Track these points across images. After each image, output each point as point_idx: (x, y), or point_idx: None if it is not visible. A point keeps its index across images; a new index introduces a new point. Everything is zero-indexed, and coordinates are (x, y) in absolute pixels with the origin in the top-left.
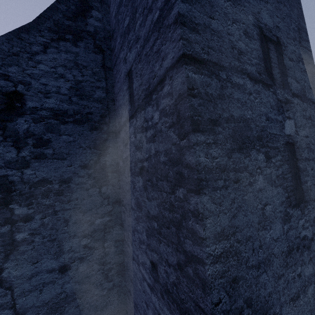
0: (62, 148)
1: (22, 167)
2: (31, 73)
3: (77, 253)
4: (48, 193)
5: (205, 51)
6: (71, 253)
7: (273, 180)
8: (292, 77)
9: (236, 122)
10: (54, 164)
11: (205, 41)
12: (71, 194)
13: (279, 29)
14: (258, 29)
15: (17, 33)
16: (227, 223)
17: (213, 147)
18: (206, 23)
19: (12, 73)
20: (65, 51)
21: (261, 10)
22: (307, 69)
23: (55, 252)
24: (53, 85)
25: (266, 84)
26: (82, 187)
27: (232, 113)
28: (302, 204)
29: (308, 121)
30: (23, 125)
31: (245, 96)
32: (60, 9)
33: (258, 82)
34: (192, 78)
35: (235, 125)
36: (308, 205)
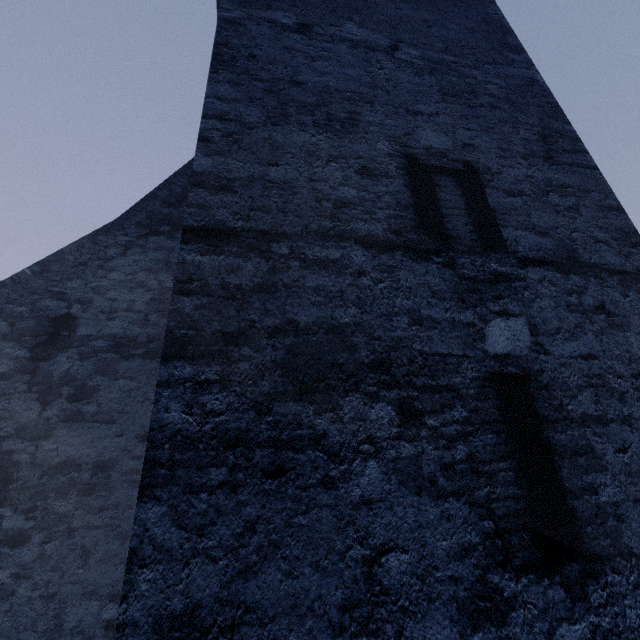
0: (114, 402)
1: (41, 436)
2: (97, 285)
3: (88, 639)
4: (68, 489)
5: (242, 216)
6: (76, 637)
7: (426, 477)
8: (520, 225)
9: (304, 335)
10: (93, 431)
11: (246, 201)
12: (109, 494)
13: (473, 148)
14: (404, 159)
15: (94, 236)
16: (213, 589)
17: (216, 389)
18: (257, 174)
19: (71, 289)
20: (155, 248)
21: (415, 129)
22: (583, 204)
23: (47, 628)
24: (124, 300)
25: (419, 250)
26: (133, 481)
27: (293, 316)
28: (576, 565)
29: (594, 318)
30: (63, 365)
31: (344, 279)
32: (160, 196)
33: (392, 249)
34: (194, 264)
35: (296, 341)
36: (611, 574)
